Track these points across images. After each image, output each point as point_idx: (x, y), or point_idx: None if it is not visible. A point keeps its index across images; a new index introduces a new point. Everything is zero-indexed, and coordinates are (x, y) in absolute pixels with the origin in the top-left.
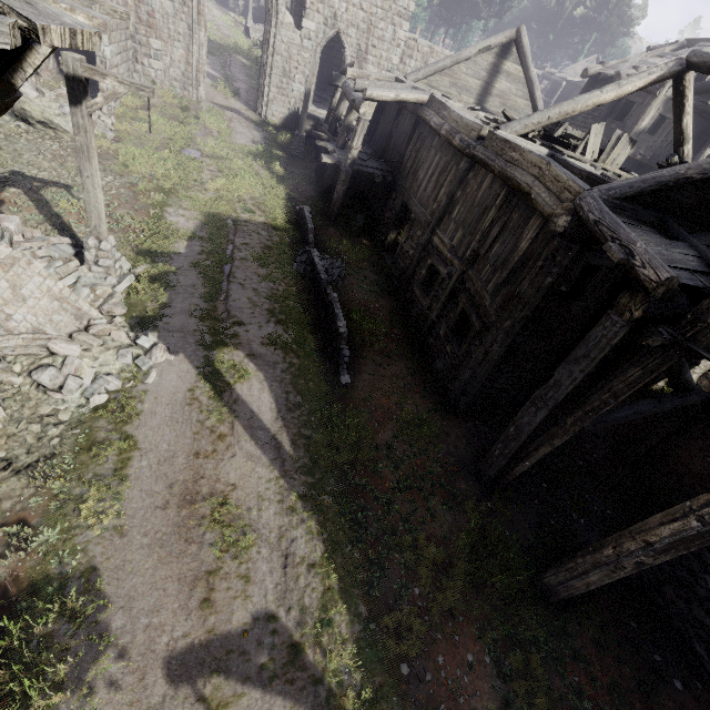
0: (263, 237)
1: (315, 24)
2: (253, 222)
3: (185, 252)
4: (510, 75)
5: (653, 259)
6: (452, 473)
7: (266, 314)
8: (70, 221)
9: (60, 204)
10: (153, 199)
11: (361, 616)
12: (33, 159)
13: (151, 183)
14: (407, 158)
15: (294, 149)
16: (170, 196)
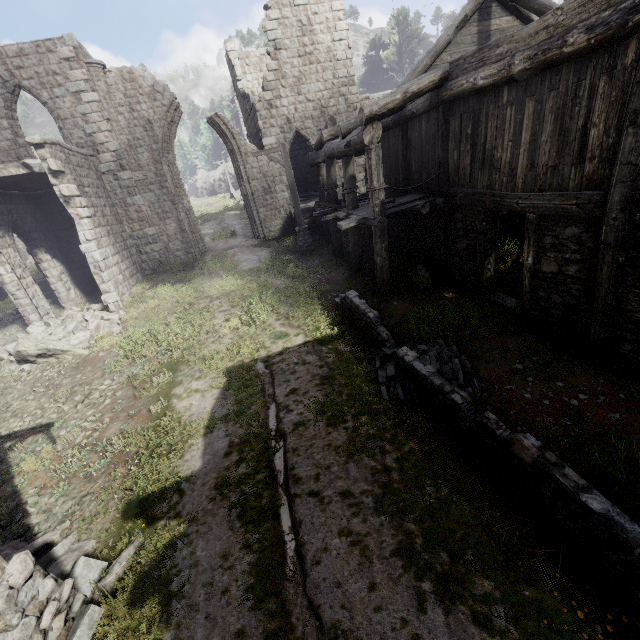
0: (313, 366)
1: (274, 137)
2: (290, 349)
3: (202, 464)
4: (504, 31)
5: None
6: None
7: (403, 574)
8: (28, 495)
9: (22, 468)
10: (157, 384)
11: None
12: (21, 404)
13: (154, 364)
14: (454, 159)
15: (302, 245)
16: (178, 370)
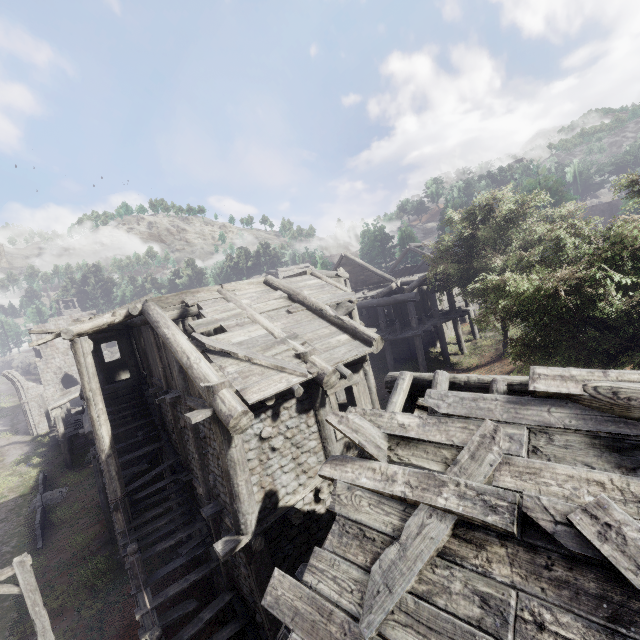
0: (9, 506)
1: (49, 378)
2: (5, 502)
3: None
4: None
5: (87, 428)
6: (95, 550)
7: None
8: None
9: None
10: None
11: (5, 637)
12: None
13: None
14: None
15: (52, 441)
16: None
